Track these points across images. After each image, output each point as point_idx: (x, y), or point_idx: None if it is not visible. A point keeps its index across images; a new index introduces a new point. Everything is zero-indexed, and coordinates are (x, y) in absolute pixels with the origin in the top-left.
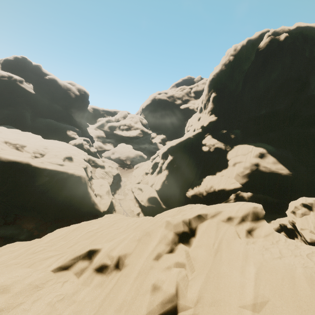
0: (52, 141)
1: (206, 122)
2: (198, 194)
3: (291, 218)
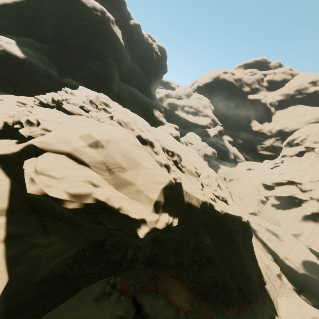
0: (162, 133)
1: None
2: None
3: None
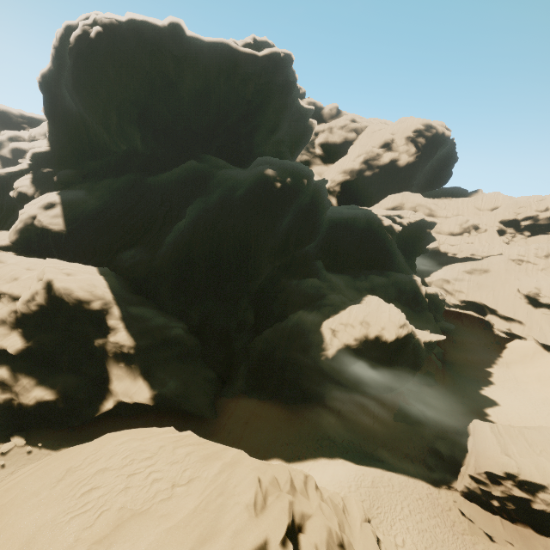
0: None
1: (28, 153)
2: None
3: None
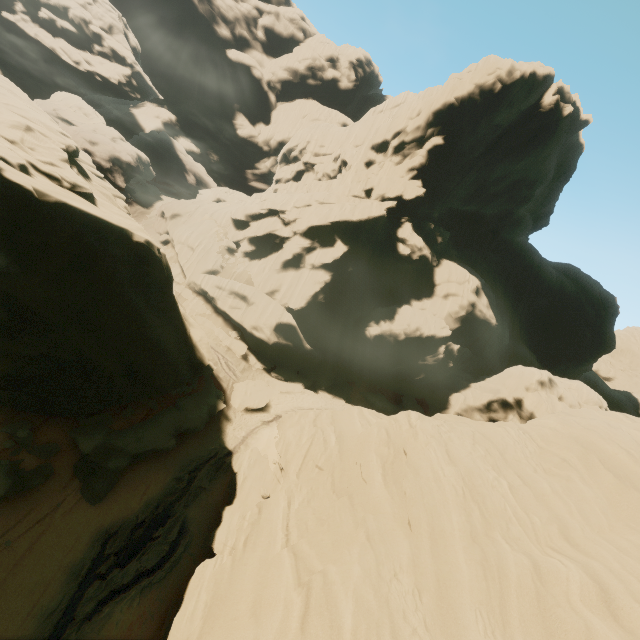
0: None
1: (414, 194)
2: (388, 335)
3: (521, 391)
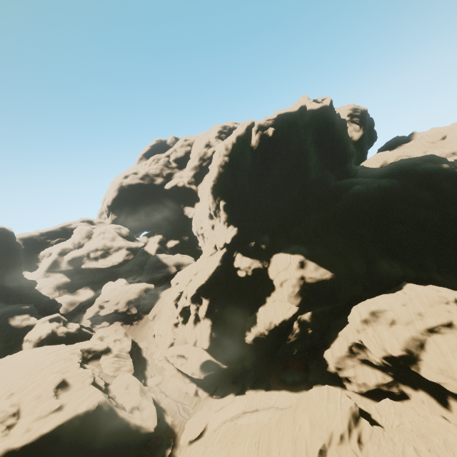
0: (3, 365)
1: (229, 239)
2: (259, 335)
3: (355, 335)
